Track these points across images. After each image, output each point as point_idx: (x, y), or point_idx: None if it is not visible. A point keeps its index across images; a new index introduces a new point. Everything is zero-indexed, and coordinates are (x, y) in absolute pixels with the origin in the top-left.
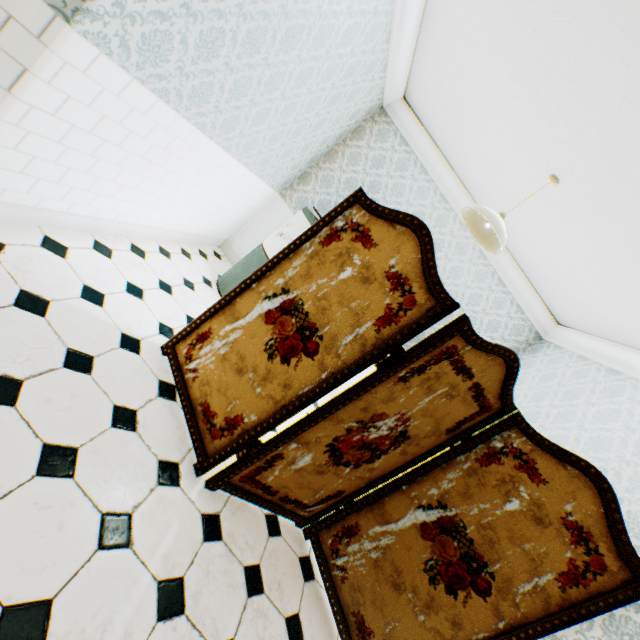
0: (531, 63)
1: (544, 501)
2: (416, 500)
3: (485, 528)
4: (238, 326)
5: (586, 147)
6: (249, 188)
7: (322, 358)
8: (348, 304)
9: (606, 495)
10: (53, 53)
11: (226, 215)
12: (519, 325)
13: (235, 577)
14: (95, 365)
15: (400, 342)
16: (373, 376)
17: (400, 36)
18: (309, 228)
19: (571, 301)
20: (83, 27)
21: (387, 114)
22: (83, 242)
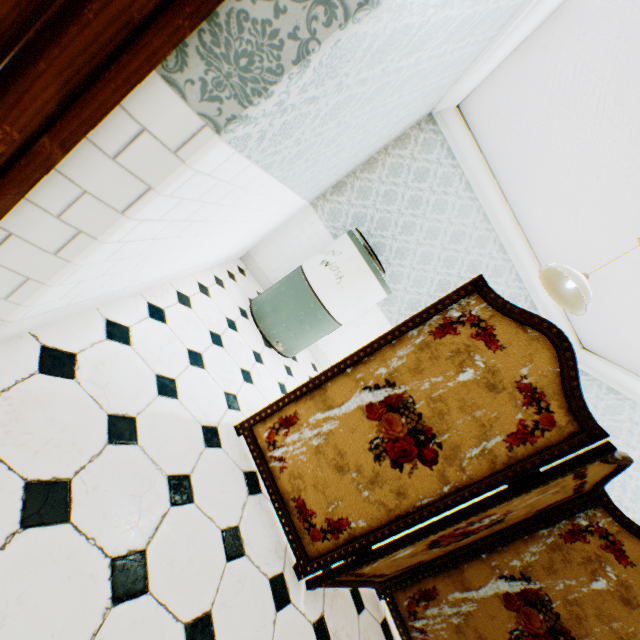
0: None
1: (631, 583)
2: (497, 570)
3: (571, 604)
4: (332, 416)
5: None
6: (290, 208)
7: (442, 469)
8: (471, 412)
9: None
10: (188, 167)
11: (259, 234)
12: None
13: None
14: (193, 485)
15: (539, 467)
16: (503, 495)
17: (489, 56)
18: (417, 313)
19: (610, 337)
20: (232, 134)
21: (435, 122)
22: (138, 311)
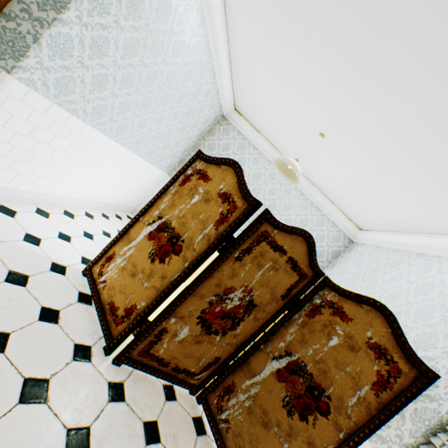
0: (287, 74)
1: (353, 333)
2: (271, 354)
3: (319, 363)
4: (132, 246)
5: (328, 112)
6: (144, 170)
7: (184, 254)
8: (198, 217)
9: (390, 319)
10: (1, 90)
11: (132, 189)
12: (336, 235)
13: (135, 429)
14: (29, 281)
15: (230, 232)
16: (217, 258)
17: (221, 74)
18: (172, 178)
19: (360, 211)
20: (18, 75)
21: (227, 119)
22: (28, 209)
